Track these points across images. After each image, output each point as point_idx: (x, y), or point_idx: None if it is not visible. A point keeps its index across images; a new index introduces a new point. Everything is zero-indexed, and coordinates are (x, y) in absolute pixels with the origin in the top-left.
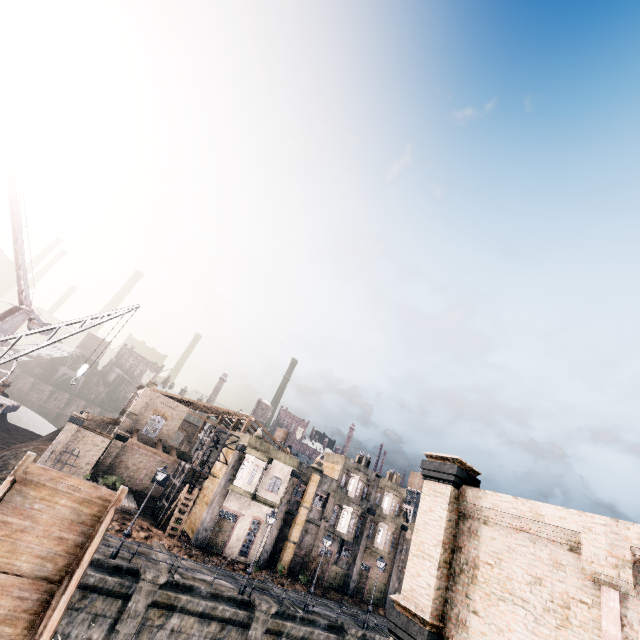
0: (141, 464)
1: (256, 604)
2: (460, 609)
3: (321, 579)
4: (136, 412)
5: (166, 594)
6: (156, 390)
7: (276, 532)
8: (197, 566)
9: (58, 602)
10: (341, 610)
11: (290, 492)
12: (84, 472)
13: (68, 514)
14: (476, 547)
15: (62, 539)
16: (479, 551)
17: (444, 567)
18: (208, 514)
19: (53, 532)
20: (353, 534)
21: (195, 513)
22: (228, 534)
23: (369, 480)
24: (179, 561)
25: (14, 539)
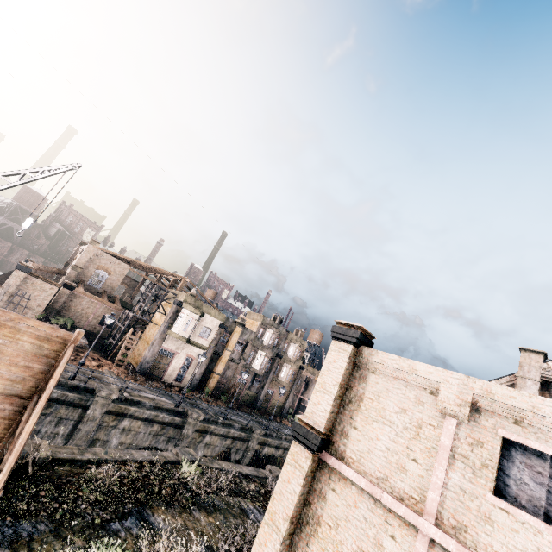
0: (89, 309)
1: (189, 414)
2: (345, 425)
3: (237, 399)
4: (81, 266)
5: (118, 406)
6: (99, 248)
7: (205, 366)
8: (142, 387)
9: (31, 412)
10: (250, 418)
11: (217, 339)
12: (36, 313)
13: (31, 349)
14: (363, 388)
15: (28, 367)
16: (365, 390)
17: (338, 399)
18: (150, 351)
19: (19, 362)
20: (264, 370)
21: (138, 350)
22: (166, 366)
23: (280, 334)
24: (127, 384)
25: None
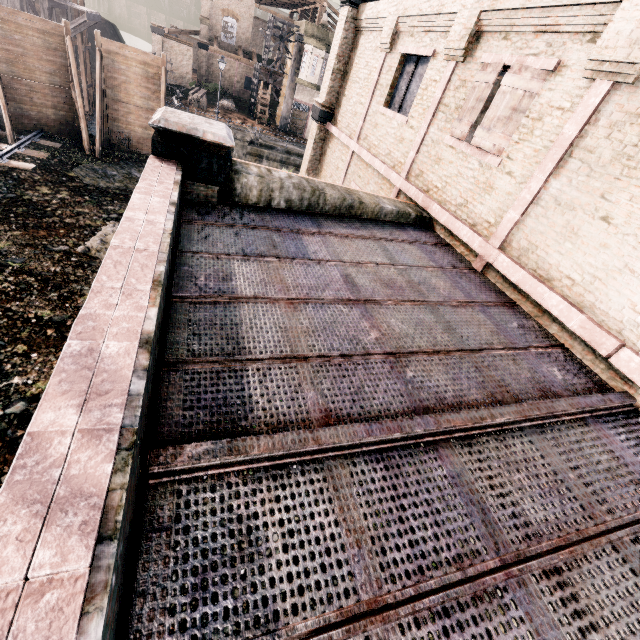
0: (230, 72)
1: None
2: (341, 97)
3: None
4: (207, 16)
5: (254, 149)
6: None
7: None
8: (280, 141)
9: None
10: None
11: None
12: (188, 81)
13: (142, 73)
14: (355, 54)
15: (147, 88)
16: (355, 57)
17: (338, 74)
18: (284, 106)
19: (140, 84)
20: None
21: (280, 110)
22: (305, 123)
23: None
24: (266, 137)
25: (124, 88)
